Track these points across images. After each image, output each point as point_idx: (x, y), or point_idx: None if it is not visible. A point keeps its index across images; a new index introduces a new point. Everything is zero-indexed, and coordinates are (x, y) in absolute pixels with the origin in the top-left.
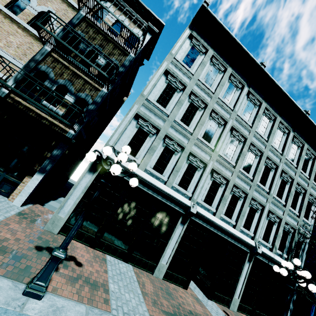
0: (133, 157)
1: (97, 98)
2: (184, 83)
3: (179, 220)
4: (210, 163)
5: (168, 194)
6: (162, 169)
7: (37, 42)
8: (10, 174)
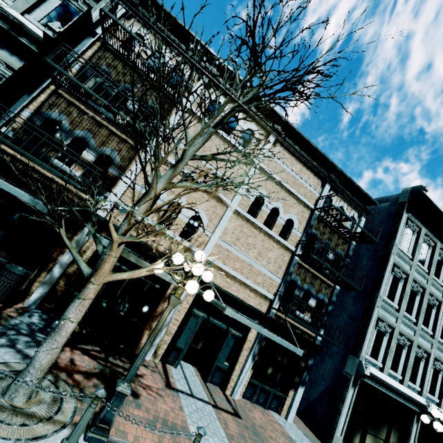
0: (376, 361)
1: (333, 298)
2: (407, 272)
3: (415, 419)
4: (432, 351)
5: (408, 396)
6: (396, 367)
7: (286, 252)
8: (276, 388)
